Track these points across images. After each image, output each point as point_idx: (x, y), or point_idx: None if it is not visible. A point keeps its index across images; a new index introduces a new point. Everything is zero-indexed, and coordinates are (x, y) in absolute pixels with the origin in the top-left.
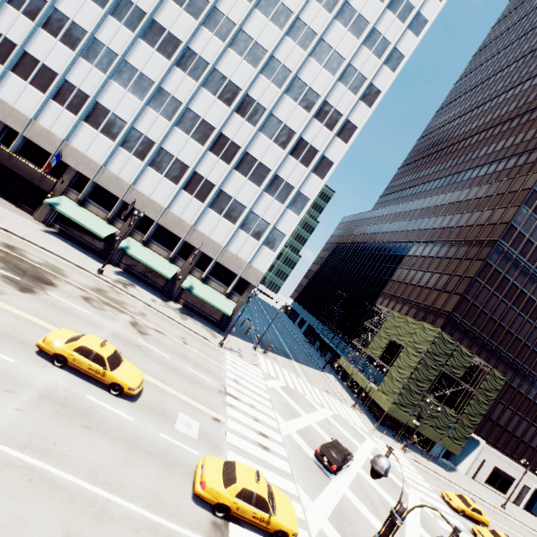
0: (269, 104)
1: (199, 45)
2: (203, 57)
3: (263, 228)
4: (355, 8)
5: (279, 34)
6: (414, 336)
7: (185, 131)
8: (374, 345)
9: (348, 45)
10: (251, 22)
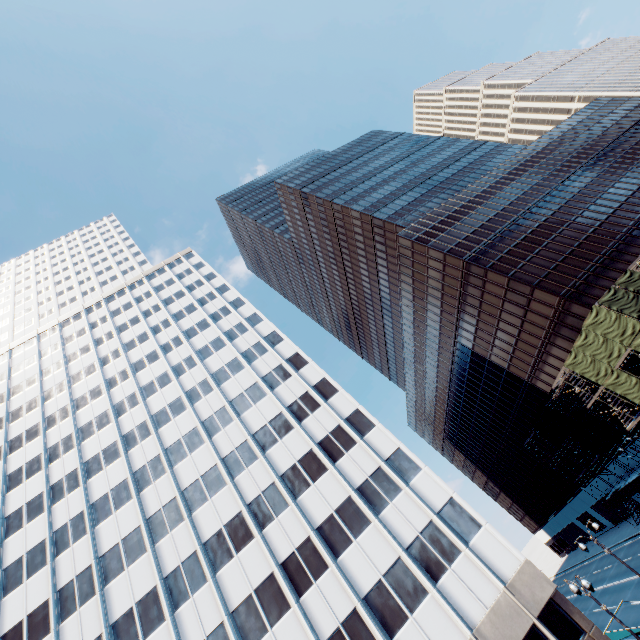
0: (269, 476)
1: (171, 559)
2: (185, 558)
3: (437, 534)
4: (220, 368)
5: (207, 446)
6: (609, 335)
7: (260, 634)
8: (633, 394)
9: (246, 377)
10: (181, 477)
